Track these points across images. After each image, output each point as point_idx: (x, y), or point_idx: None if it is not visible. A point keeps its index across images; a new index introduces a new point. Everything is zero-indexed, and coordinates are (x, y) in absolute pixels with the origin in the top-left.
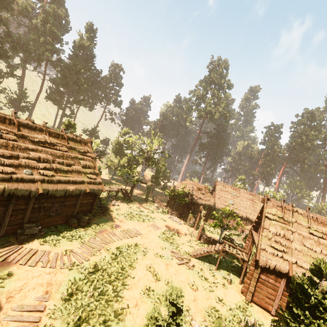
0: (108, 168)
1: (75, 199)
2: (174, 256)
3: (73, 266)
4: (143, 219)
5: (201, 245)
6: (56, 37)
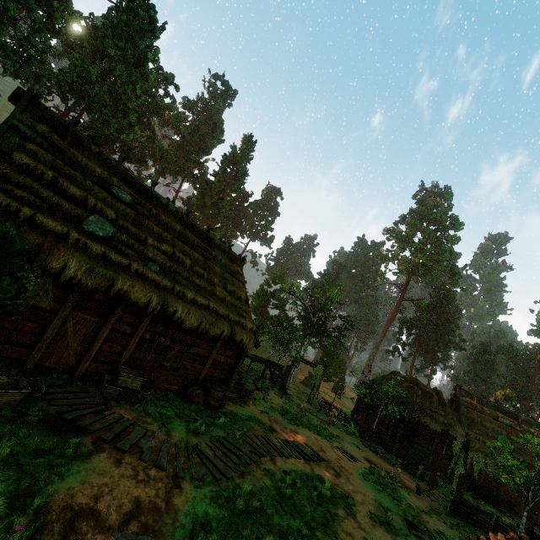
0: None
1: (208, 347)
2: (421, 538)
3: (201, 482)
4: (317, 431)
5: (469, 530)
6: (204, 147)
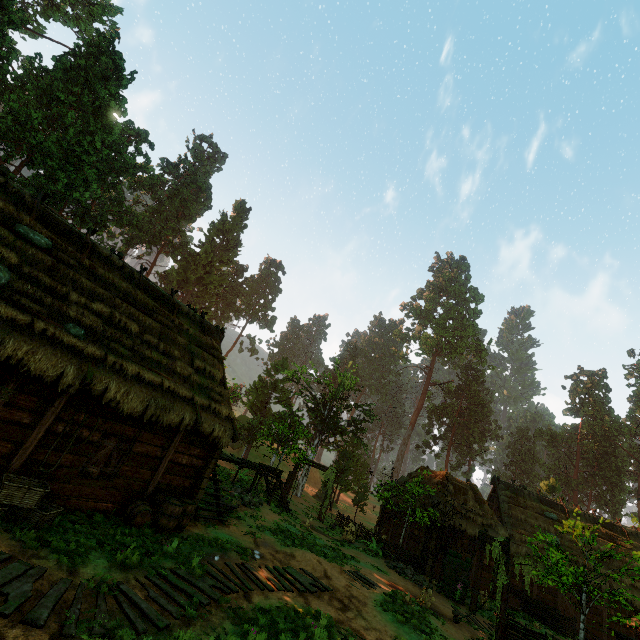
0: (231, 446)
1: (162, 443)
2: None
3: (108, 639)
4: (324, 552)
5: None
6: (187, 213)
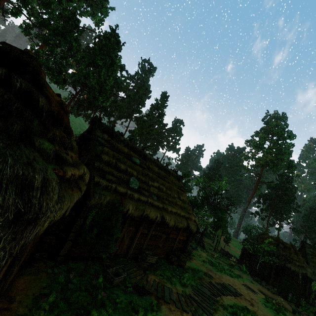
0: None
1: (176, 233)
2: None
3: None
4: (230, 274)
5: None
6: (141, 102)
